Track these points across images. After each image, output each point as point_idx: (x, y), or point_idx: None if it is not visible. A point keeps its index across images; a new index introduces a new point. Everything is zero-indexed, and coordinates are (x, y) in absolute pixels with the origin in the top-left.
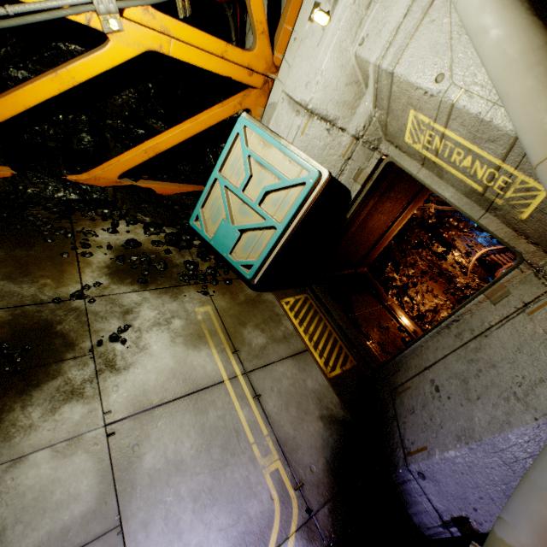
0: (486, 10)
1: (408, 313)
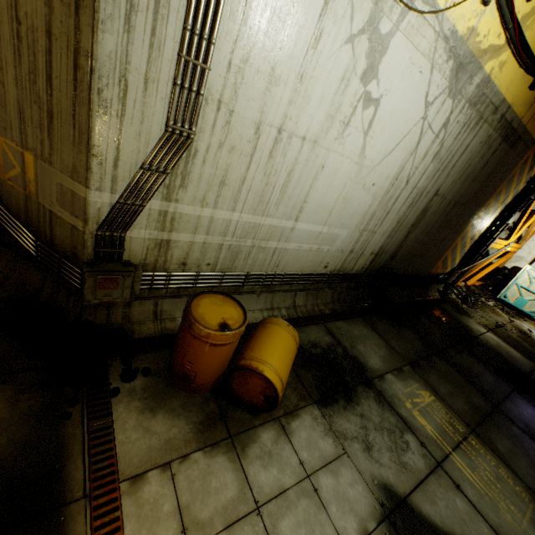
0: None
1: None
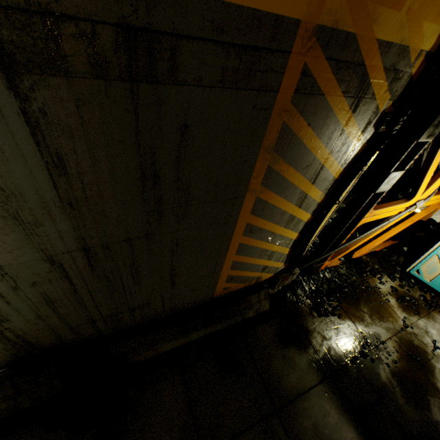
0: None
1: None
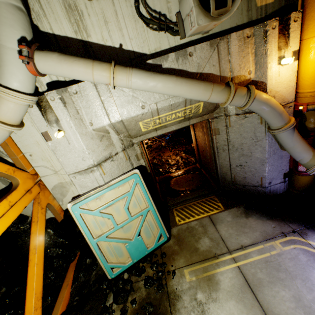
0: (148, 82)
1: (183, 167)
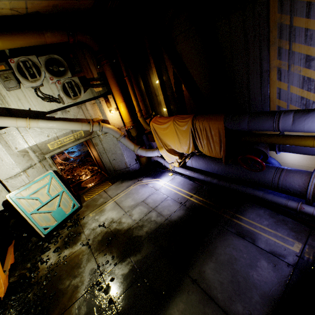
0: (49, 124)
1: (90, 174)
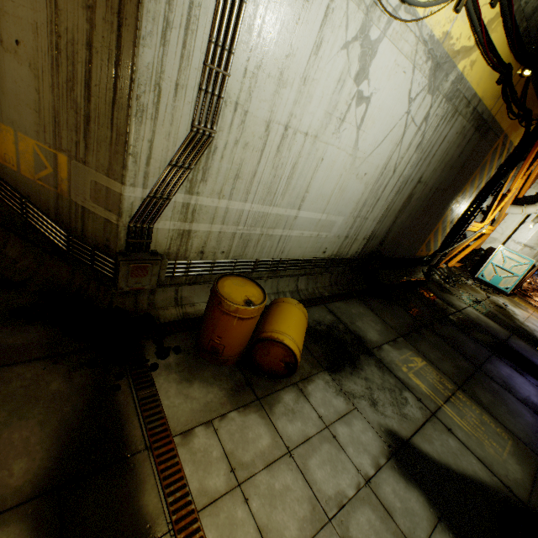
0: None
1: None
